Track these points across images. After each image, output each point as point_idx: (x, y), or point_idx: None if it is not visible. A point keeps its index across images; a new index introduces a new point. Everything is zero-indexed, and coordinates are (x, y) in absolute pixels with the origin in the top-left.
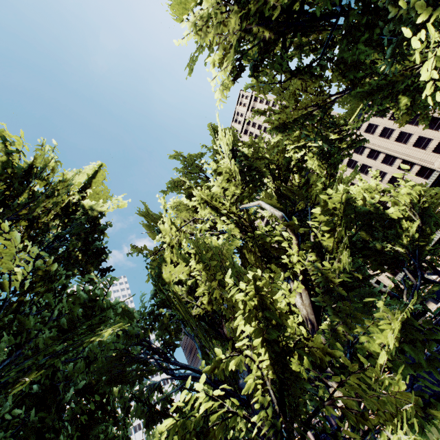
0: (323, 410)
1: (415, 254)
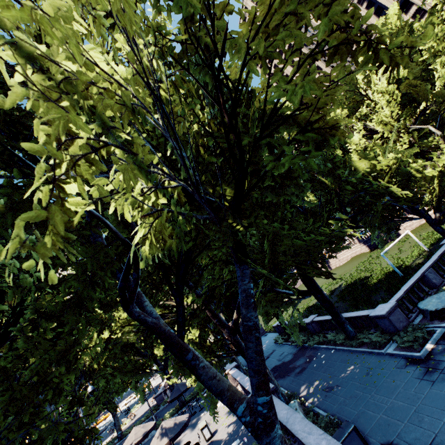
0: None
1: None
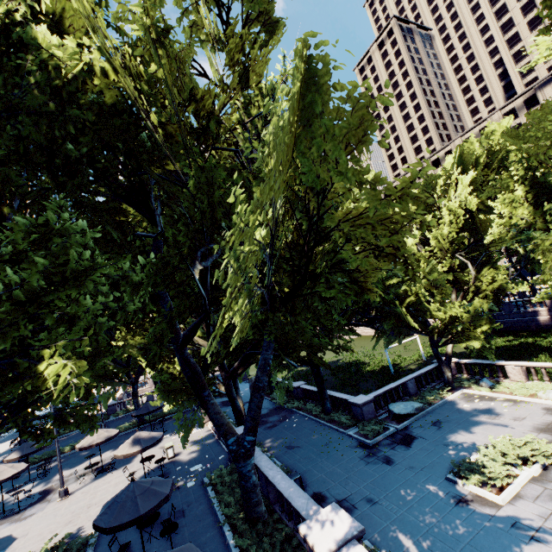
0: (453, 331)
1: (528, 258)
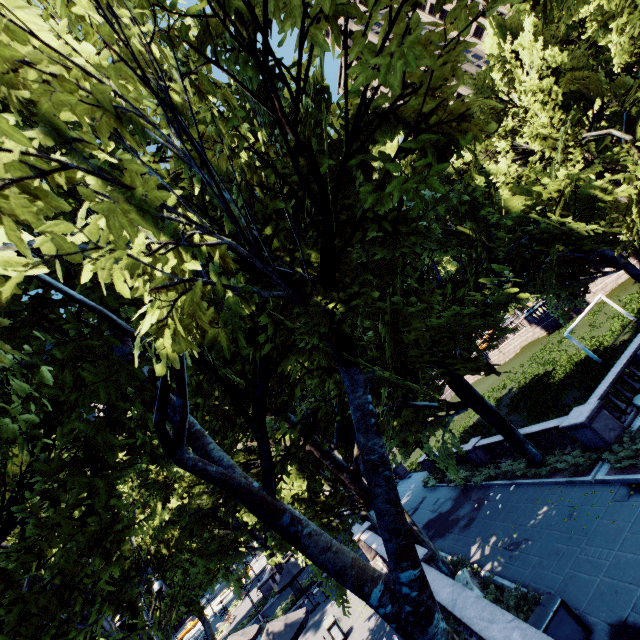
0: None
1: None
